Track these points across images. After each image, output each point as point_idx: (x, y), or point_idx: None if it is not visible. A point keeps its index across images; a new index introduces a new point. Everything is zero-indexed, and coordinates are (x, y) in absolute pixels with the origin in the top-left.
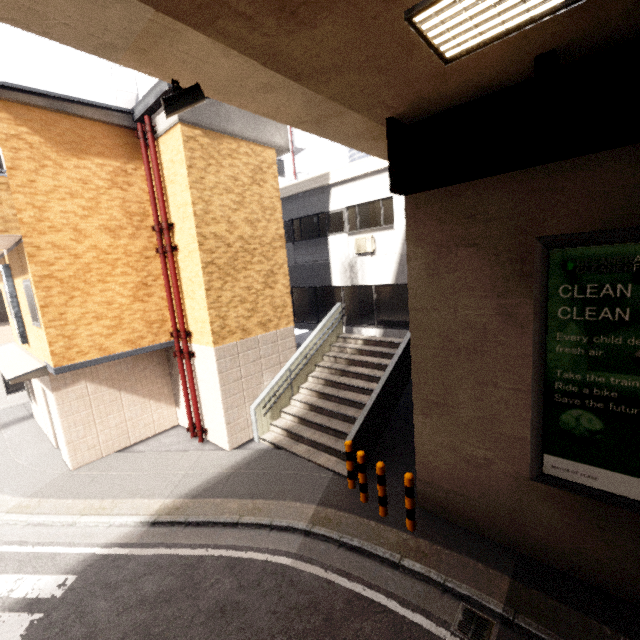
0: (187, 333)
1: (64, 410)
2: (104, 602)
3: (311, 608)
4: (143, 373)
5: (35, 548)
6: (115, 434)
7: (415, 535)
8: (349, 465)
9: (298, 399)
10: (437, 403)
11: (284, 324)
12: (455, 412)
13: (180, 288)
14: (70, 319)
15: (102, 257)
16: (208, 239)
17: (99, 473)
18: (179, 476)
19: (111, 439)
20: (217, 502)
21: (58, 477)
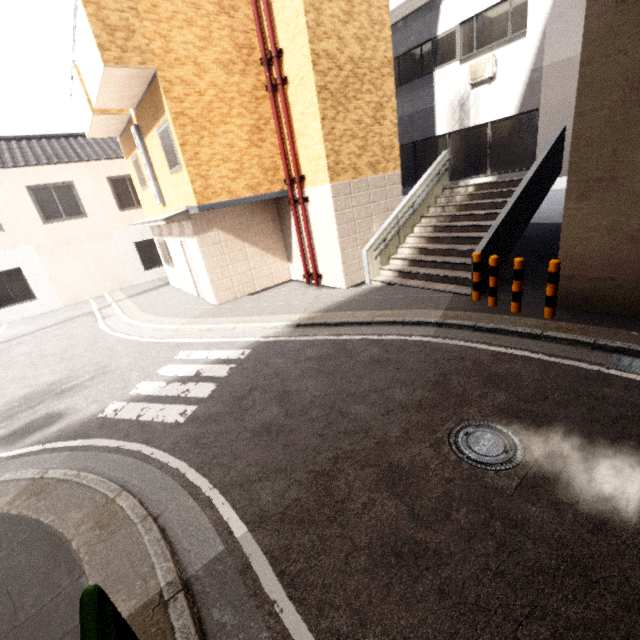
0: (300, 177)
1: (205, 253)
2: (279, 360)
3: (458, 359)
4: (260, 227)
5: (212, 340)
6: (244, 280)
7: (554, 321)
8: (476, 276)
9: (406, 246)
10: (600, 179)
11: (391, 168)
12: (625, 183)
13: (291, 129)
14: (203, 160)
15: (220, 96)
16: (320, 58)
17: (239, 306)
18: (307, 303)
19: (241, 284)
20: (348, 313)
21: (208, 309)
